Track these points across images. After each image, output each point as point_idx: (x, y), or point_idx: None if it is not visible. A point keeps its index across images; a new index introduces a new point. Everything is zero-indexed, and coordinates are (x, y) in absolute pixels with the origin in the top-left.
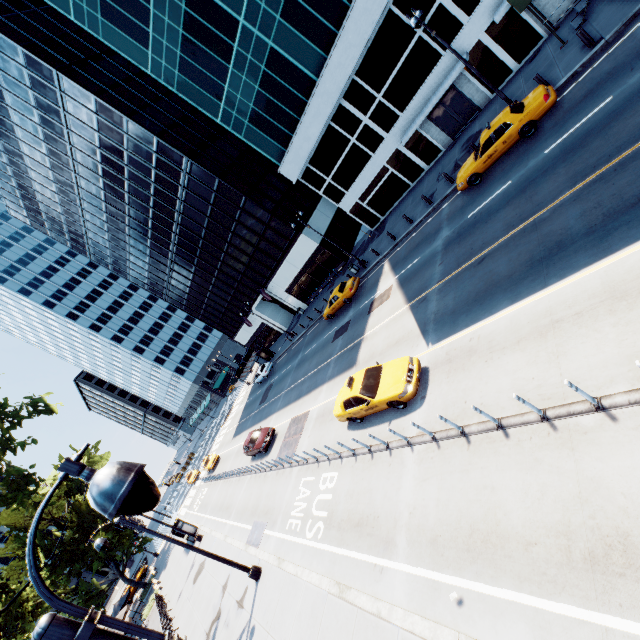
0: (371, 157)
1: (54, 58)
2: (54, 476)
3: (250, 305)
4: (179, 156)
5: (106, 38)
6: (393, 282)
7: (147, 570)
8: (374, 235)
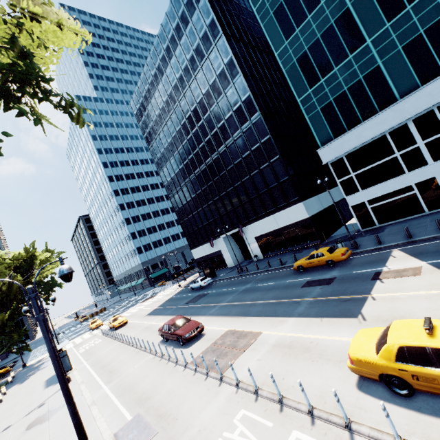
0: (404, 173)
1: (225, 29)
2: (20, 252)
3: (221, 233)
4: (255, 110)
5: (265, 26)
6: (422, 264)
7: (8, 372)
8: (365, 233)
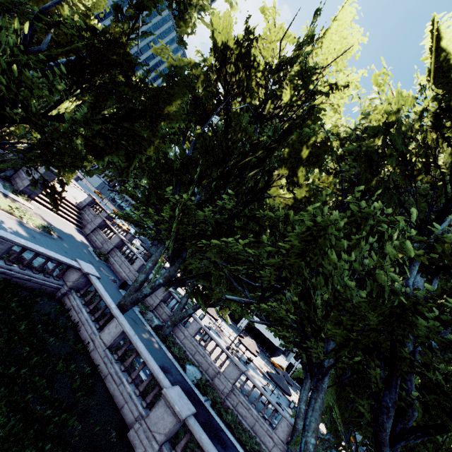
0: None
1: None
2: None
3: None
4: None
5: None
6: None
7: None
8: None
